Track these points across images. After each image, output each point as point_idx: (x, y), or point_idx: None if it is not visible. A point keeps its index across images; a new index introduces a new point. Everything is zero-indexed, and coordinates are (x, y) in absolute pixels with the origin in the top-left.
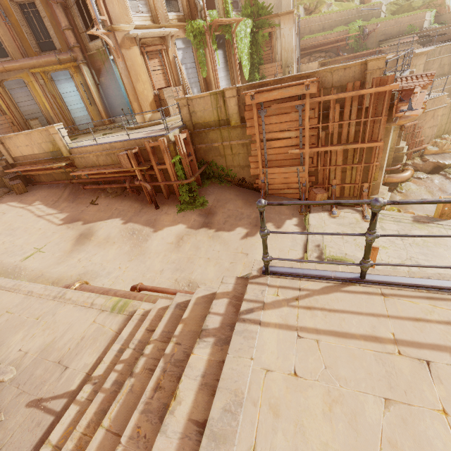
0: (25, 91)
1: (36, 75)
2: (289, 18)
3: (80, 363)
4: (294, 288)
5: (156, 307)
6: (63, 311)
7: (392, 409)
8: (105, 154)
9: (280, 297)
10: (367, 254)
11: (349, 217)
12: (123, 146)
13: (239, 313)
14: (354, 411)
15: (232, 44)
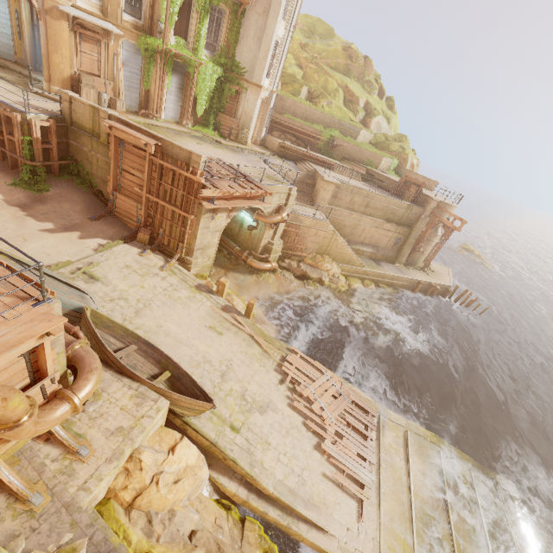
0: None
1: None
2: (257, 90)
3: None
4: None
5: None
6: None
7: None
8: None
9: None
10: None
11: (153, 261)
12: None
13: None
14: None
15: (193, 77)
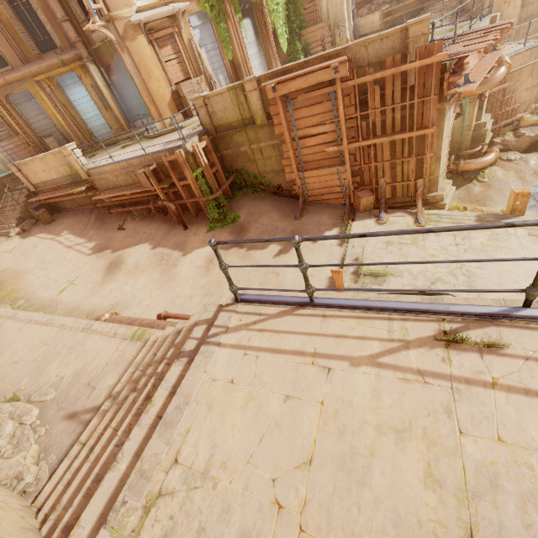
0: (33, 105)
1: (41, 84)
2: None
3: (105, 385)
4: (256, 314)
5: (164, 334)
6: (91, 341)
7: (288, 402)
8: (124, 173)
9: (242, 322)
10: (306, 282)
11: (400, 222)
12: (141, 162)
13: (206, 337)
14: (262, 405)
15: (261, 7)
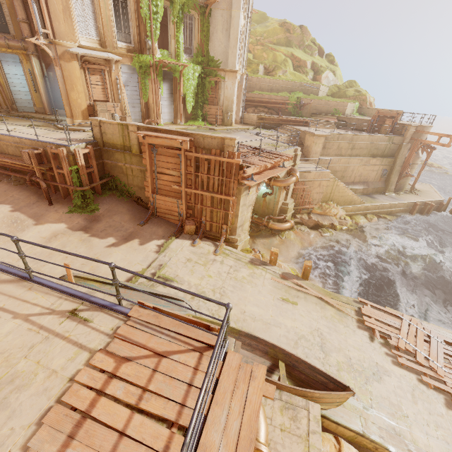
0: None
1: None
2: (233, 76)
3: None
4: None
5: None
6: None
7: None
8: (14, 146)
9: None
10: (24, 265)
11: (205, 248)
12: (32, 144)
13: None
14: None
15: (179, 81)
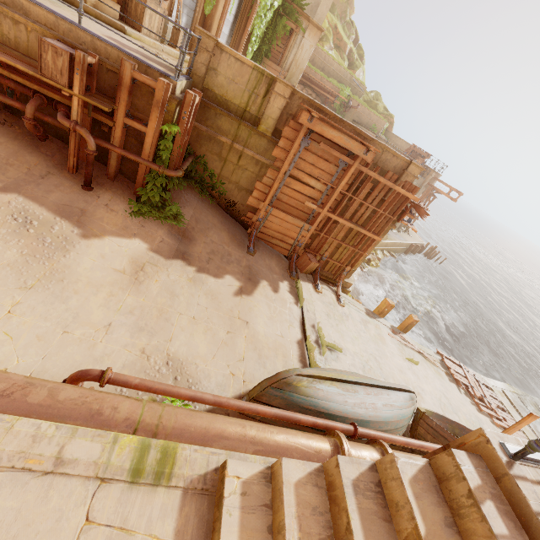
0: None
1: None
2: (316, 34)
3: None
4: None
5: (289, 481)
6: None
7: None
8: None
9: None
10: None
11: (328, 296)
12: (54, 25)
13: None
14: None
15: (253, 1)
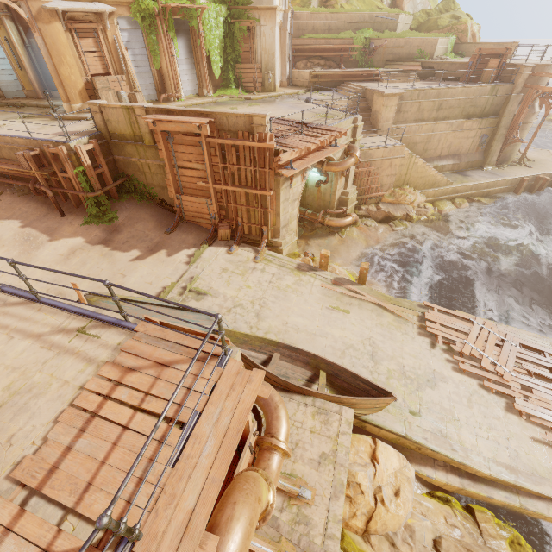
0: None
1: None
2: (271, 15)
3: None
4: (4, 301)
5: None
6: None
7: None
8: (7, 147)
9: None
10: (28, 287)
11: (244, 255)
12: (26, 143)
13: None
14: None
15: (198, 32)
